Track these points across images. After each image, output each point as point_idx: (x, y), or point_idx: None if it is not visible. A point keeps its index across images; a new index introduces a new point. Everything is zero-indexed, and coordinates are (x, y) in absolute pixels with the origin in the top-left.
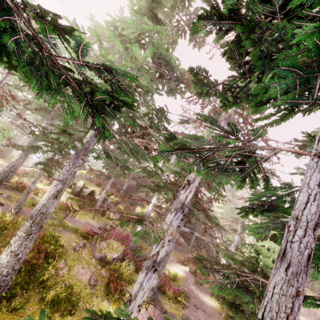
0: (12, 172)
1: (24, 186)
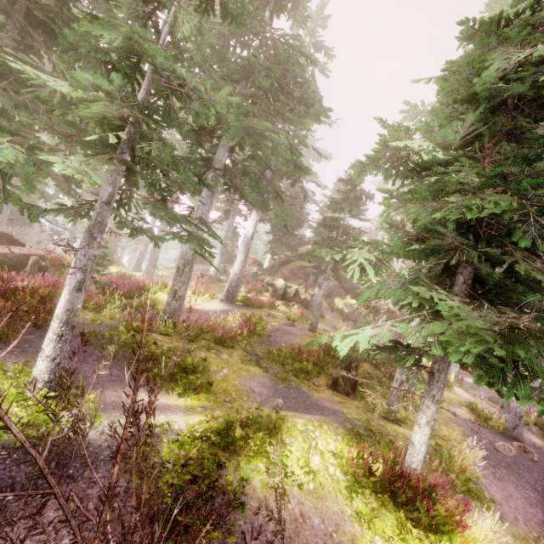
0: (238, 286)
1: (260, 301)
